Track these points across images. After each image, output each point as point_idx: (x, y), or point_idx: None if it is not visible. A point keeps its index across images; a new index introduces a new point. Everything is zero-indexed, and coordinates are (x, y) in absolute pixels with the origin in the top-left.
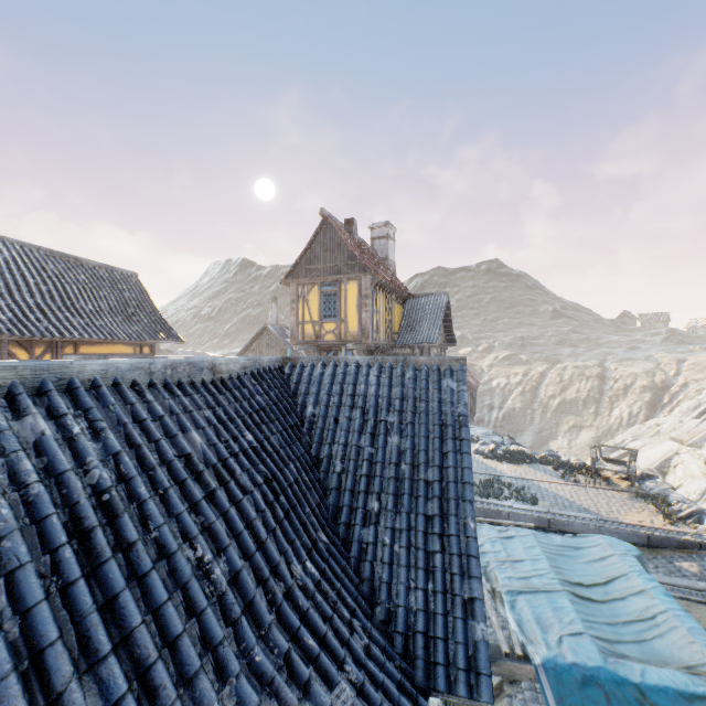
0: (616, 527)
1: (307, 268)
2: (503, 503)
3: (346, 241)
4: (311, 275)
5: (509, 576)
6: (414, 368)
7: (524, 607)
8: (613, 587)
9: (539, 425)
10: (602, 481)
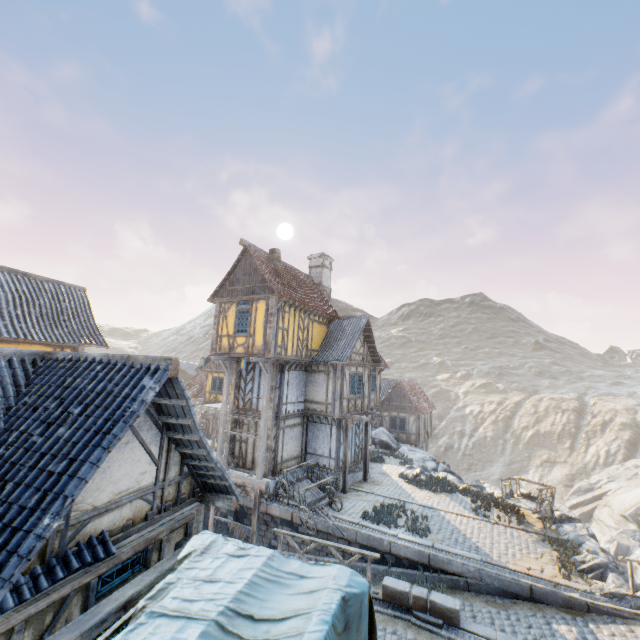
0: (496, 572)
1: (230, 289)
2: (389, 531)
3: (260, 266)
4: (232, 294)
5: (177, 596)
6: (130, 366)
7: (143, 632)
8: (283, 625)
9: (510, 456)
10: (516, 519)
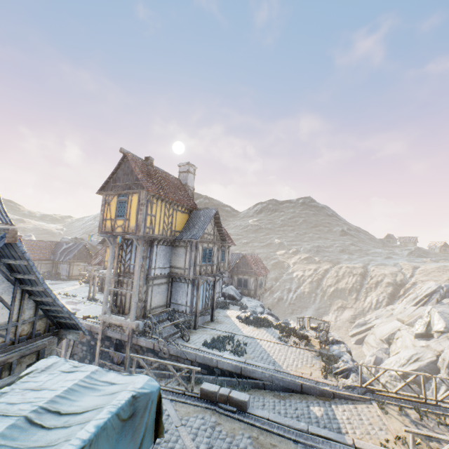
0: (282, 376)
1: (113, 185)
2: (218, 353)
3: (135, 168)
4: (115, 189)
5: (4, 401)
6: None
7: None
8: (80, 416)
9: (319, 304)
10: (305, 343)
